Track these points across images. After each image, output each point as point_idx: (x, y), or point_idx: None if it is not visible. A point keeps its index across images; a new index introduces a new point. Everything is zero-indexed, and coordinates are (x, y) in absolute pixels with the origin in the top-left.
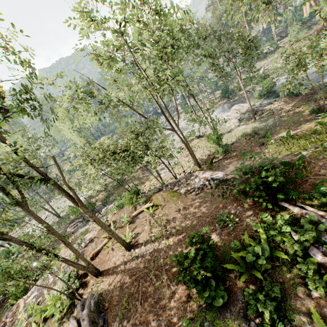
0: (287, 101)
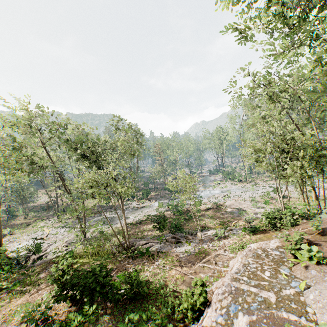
0: None
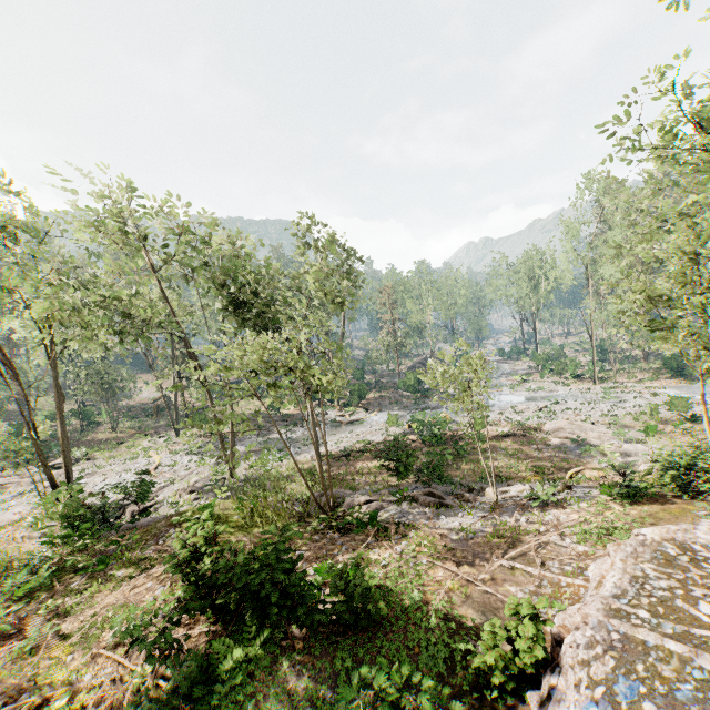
0: None
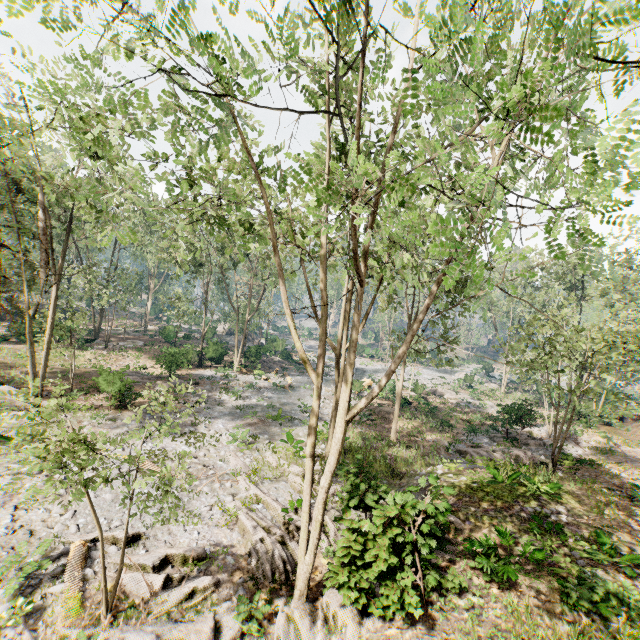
0: (523, 387)
